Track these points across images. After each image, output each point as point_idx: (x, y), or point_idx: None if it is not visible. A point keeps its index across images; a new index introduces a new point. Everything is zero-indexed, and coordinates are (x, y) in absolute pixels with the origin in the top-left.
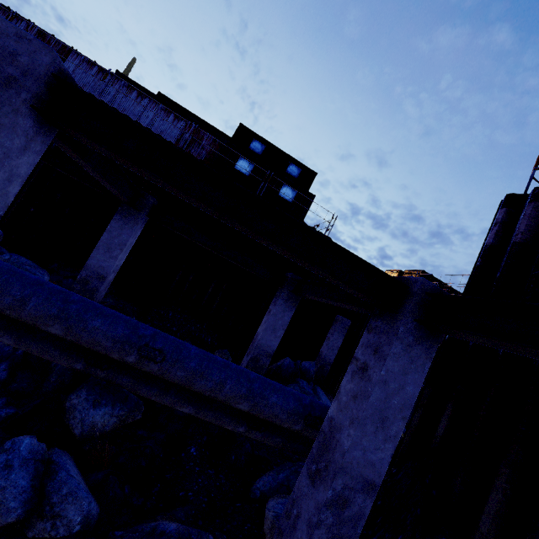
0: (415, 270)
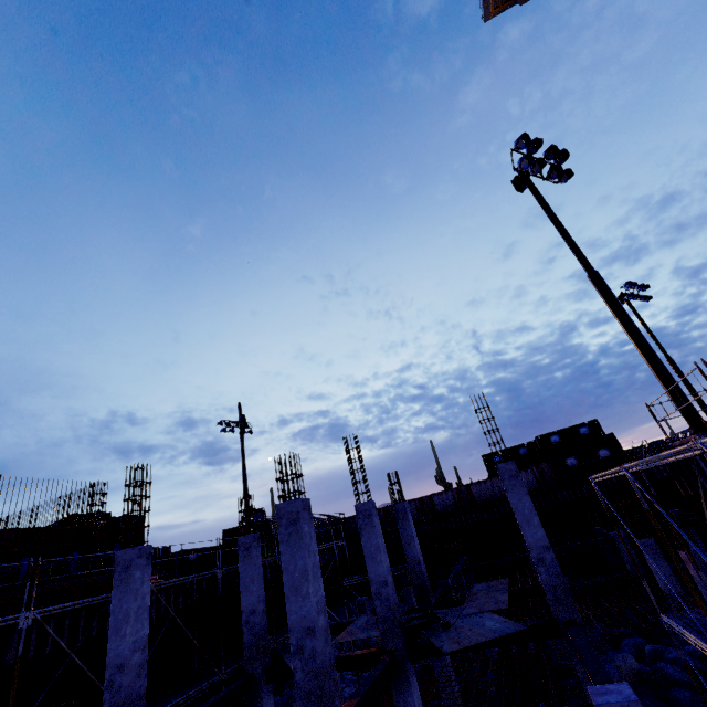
0: None
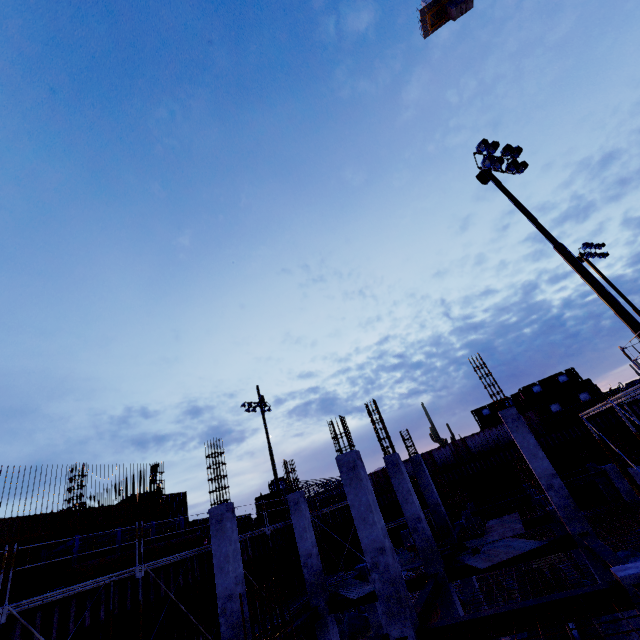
0: None
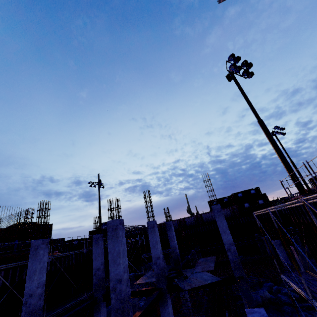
0: None
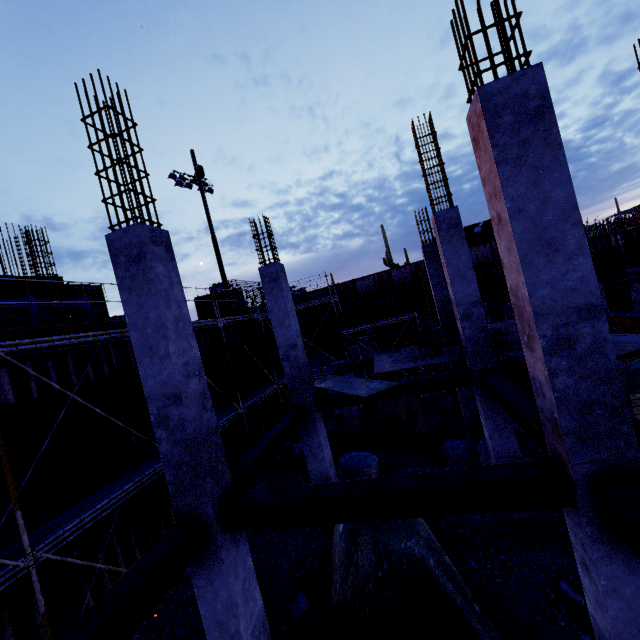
0: None
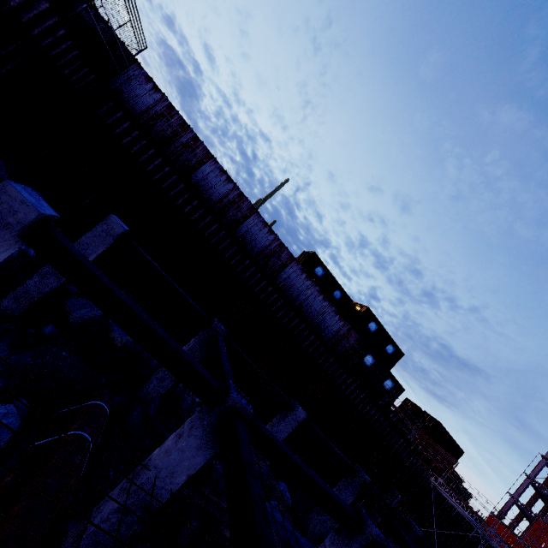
0: (433, 417)
